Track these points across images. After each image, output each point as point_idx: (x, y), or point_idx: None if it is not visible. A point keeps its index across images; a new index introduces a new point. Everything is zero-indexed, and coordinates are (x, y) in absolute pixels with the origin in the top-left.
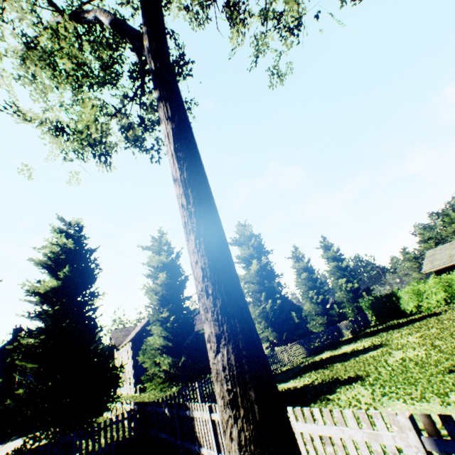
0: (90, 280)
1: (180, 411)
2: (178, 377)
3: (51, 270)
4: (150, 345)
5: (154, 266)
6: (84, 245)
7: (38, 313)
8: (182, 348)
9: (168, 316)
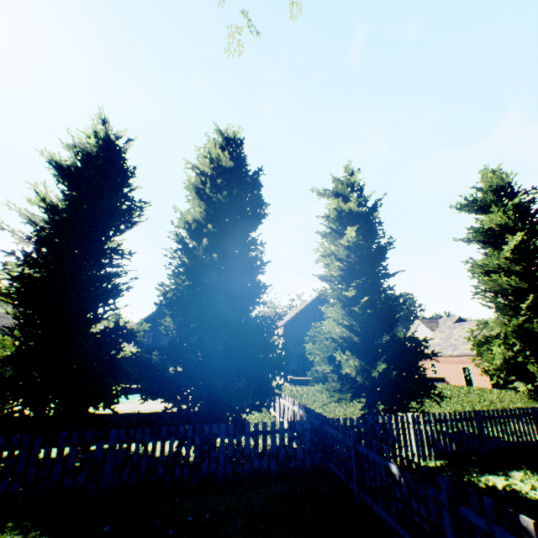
0: (250, 217)
1: (466, 510)
2: (365, 391)
3: (202, 196)
4: (319, 333)
5: (335, 220)
6: (243, 166)
7: (184, 249)
8: (372, 349)
9: (352, 297)
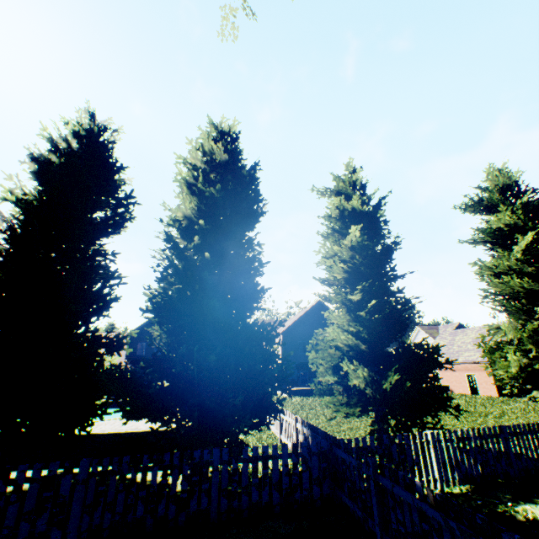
0: (246, 215)
1: None
2: (375, 405)
3: (194, 192)
4: (322, 340)
5: (337, 220)
6: (239, 160)
7: (173, 248)
8: (380, 358)
9: (358, 301)
